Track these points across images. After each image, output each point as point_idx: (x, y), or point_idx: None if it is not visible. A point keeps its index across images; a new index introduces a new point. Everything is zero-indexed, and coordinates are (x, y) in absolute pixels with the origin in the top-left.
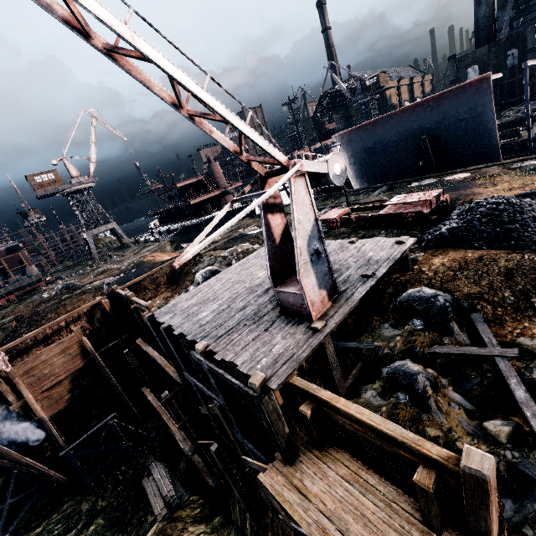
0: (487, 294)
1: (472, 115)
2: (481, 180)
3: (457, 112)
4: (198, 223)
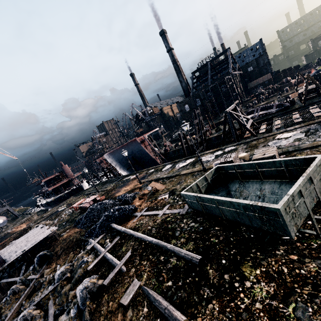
0: (59, 251)
1: (139, 150)
2: (131, 181)
3: (135, 149)
4: (53, 200)
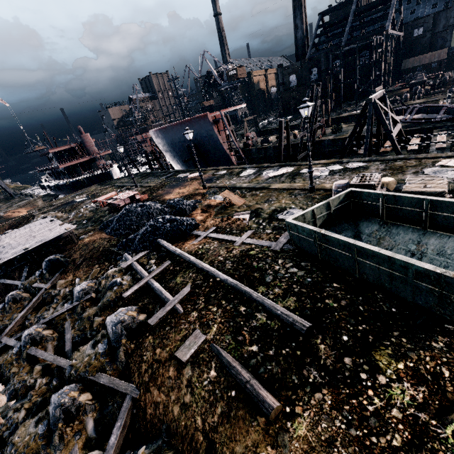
0: (77, 259)
1: (209, 135)
2: (190, 182)
3: (202, 132)
4: (66, 183)
